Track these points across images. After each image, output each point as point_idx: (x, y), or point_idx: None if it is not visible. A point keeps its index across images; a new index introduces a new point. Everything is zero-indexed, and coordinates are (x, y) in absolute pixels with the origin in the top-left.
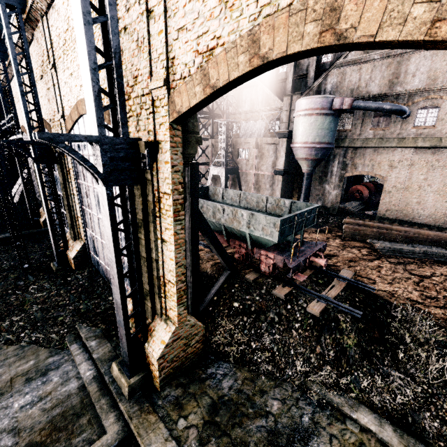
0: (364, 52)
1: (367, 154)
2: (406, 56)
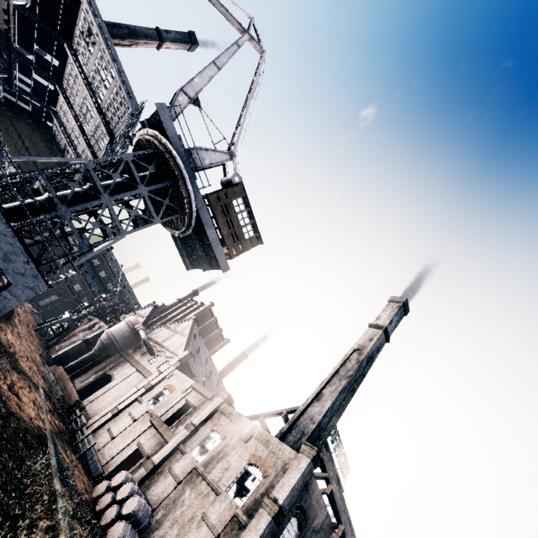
0: (174, 326)
1: (125, 366)
2: (177, 334)
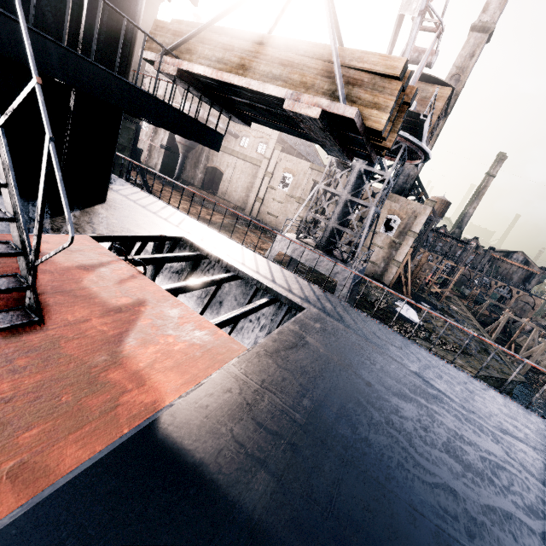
0: None
1: (219, 155)
2: None
